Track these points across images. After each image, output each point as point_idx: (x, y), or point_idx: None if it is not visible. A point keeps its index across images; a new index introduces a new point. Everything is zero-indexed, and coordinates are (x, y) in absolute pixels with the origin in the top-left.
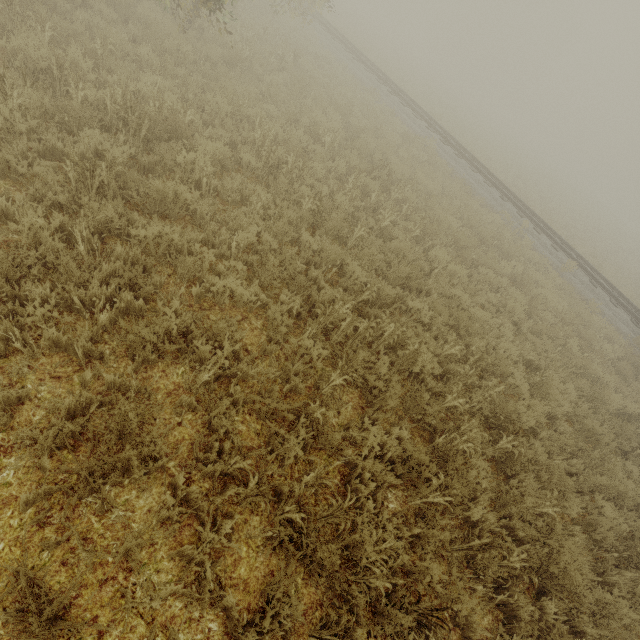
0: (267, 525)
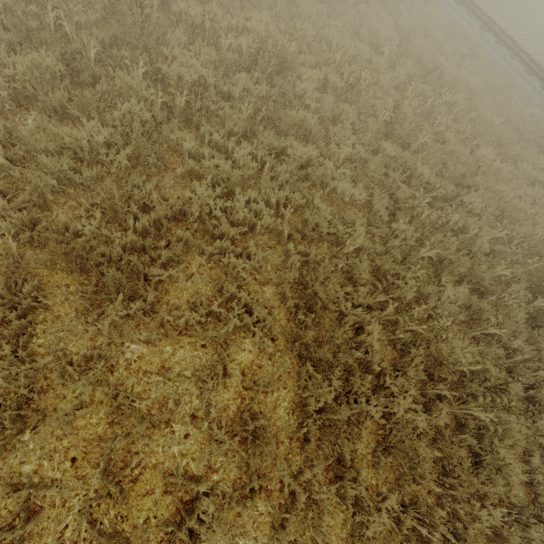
0: (388, 335)
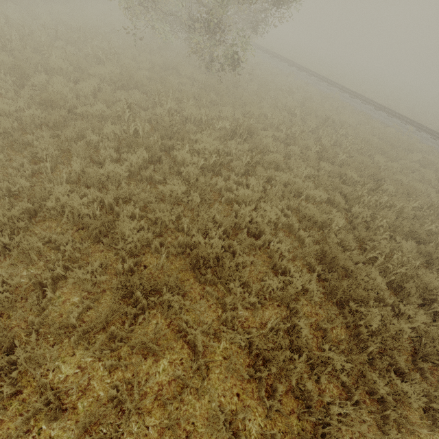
0: None
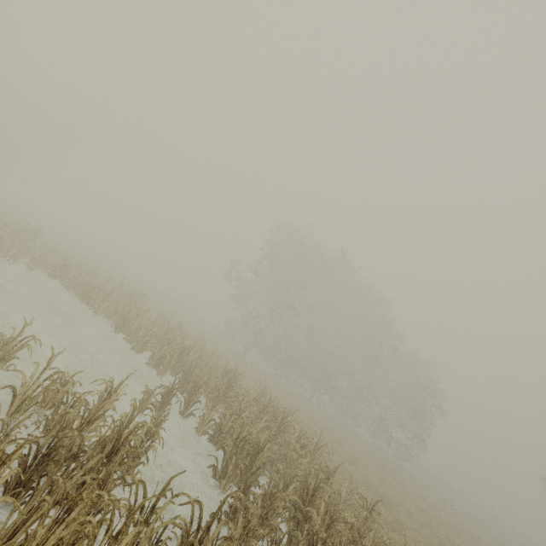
0: None
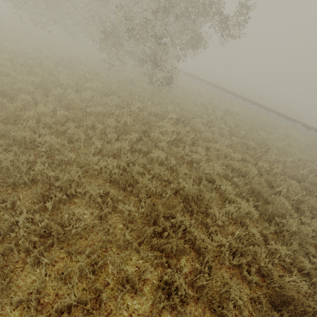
0: None
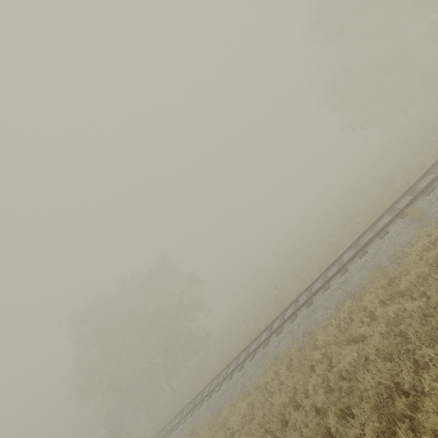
0: None
